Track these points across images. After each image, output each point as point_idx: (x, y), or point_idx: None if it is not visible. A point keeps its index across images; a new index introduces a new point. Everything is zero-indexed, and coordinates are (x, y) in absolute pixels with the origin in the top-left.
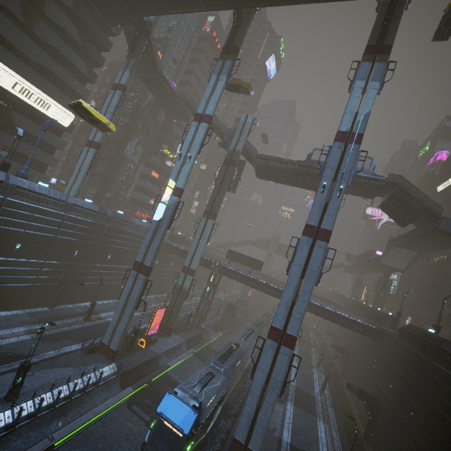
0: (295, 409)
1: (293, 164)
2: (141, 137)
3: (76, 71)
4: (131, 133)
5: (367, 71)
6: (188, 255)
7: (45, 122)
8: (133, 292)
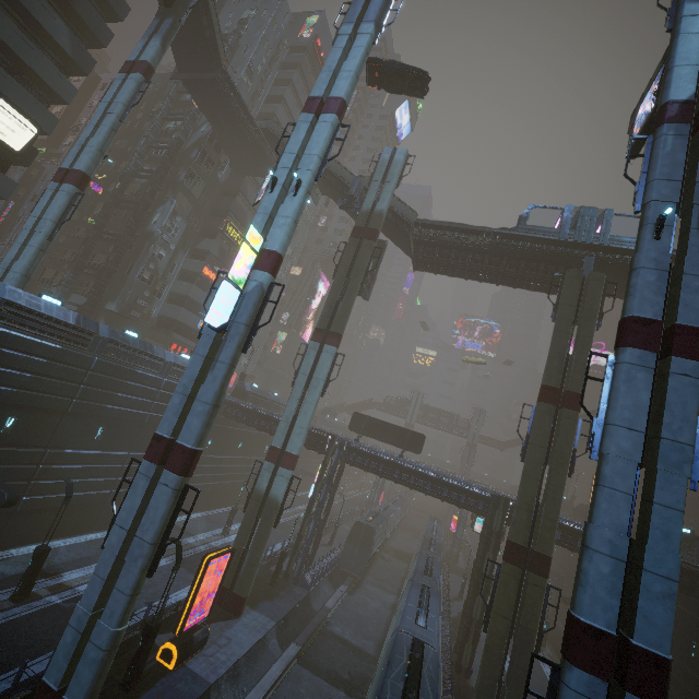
0: None
1: (492, 235)
2: (185, 199)
3: (47, 44)
4: (164, 191)
5: None
6: (281, 423)
7: None
8: (144, 524)
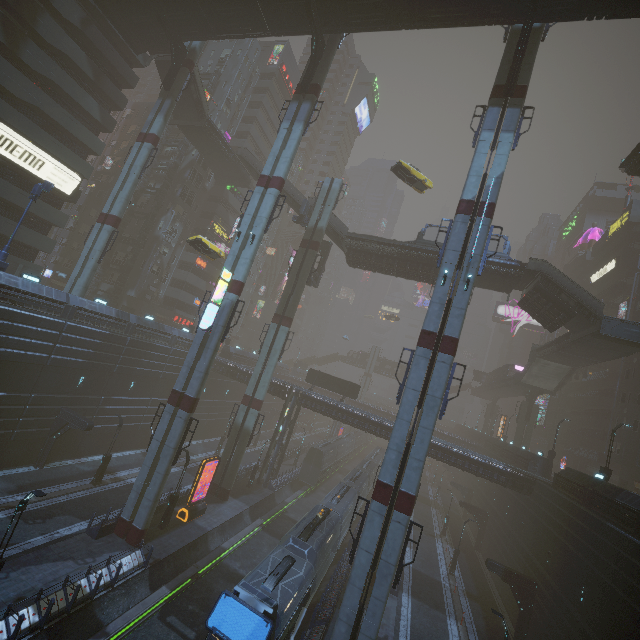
0: (414, 603)
1: (399, 246)
2: (181, 209)
3: (84, 115)
4: (166, 204)
5: (496, 119)
6: (251, 379)
7: (35, 187)
8: (169, 438)
